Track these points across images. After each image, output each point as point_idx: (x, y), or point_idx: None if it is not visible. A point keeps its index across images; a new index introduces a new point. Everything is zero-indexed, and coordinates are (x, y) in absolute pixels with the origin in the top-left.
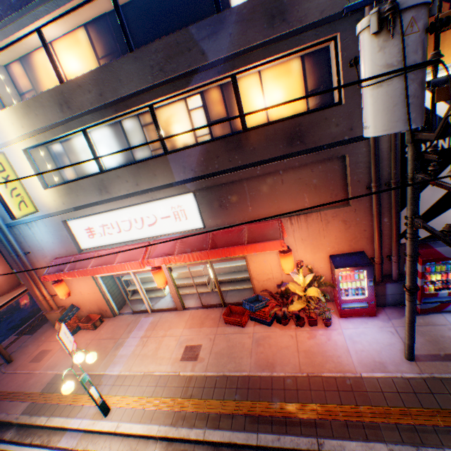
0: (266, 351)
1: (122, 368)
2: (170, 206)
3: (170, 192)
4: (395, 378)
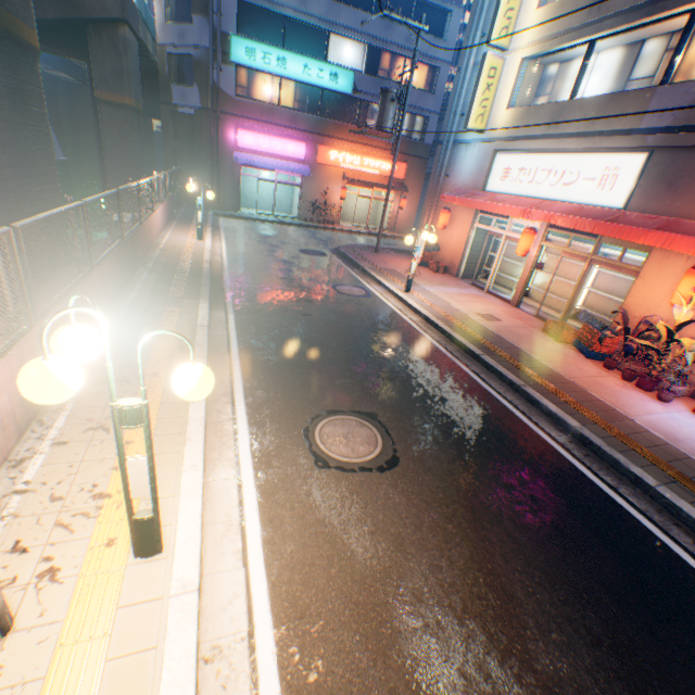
0: (554, 356)
1: (432, 291)
2: (605, 166)
3: (620, 143)
4: (672, 447)
